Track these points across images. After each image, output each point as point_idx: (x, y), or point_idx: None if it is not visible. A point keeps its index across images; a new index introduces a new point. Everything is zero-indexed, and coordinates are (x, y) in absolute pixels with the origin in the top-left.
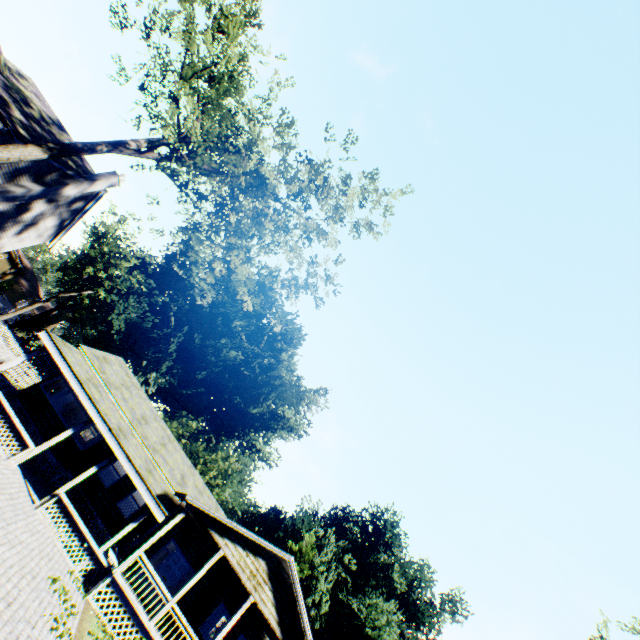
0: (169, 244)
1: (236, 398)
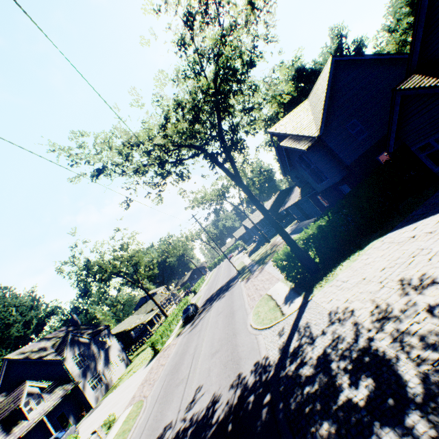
0: None
1: (26, 338)
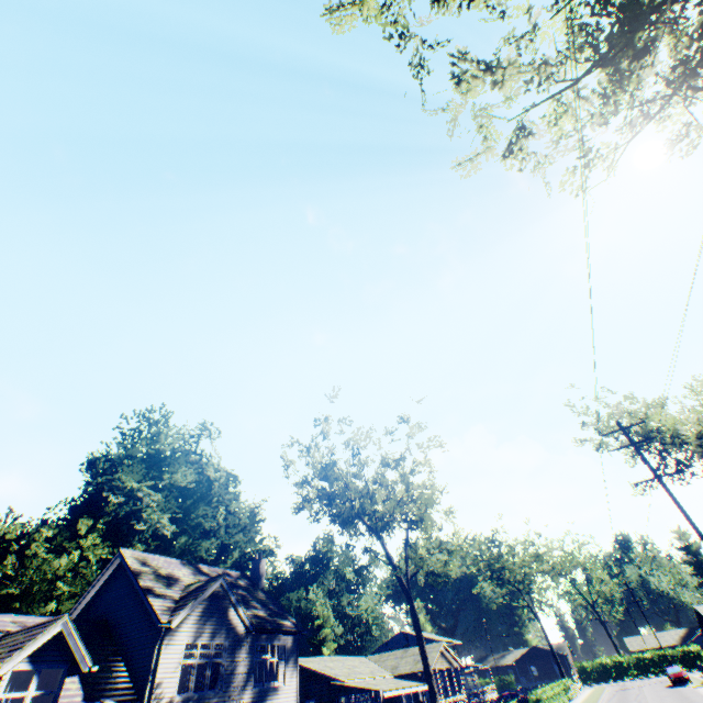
0: (88, 501)
1: None
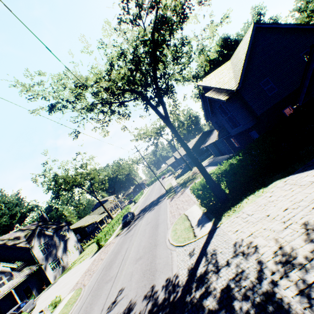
0: None
1: (12, 226)
